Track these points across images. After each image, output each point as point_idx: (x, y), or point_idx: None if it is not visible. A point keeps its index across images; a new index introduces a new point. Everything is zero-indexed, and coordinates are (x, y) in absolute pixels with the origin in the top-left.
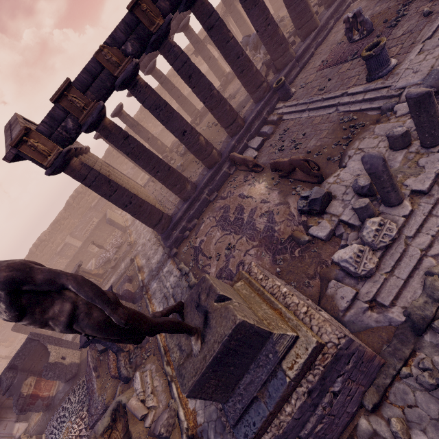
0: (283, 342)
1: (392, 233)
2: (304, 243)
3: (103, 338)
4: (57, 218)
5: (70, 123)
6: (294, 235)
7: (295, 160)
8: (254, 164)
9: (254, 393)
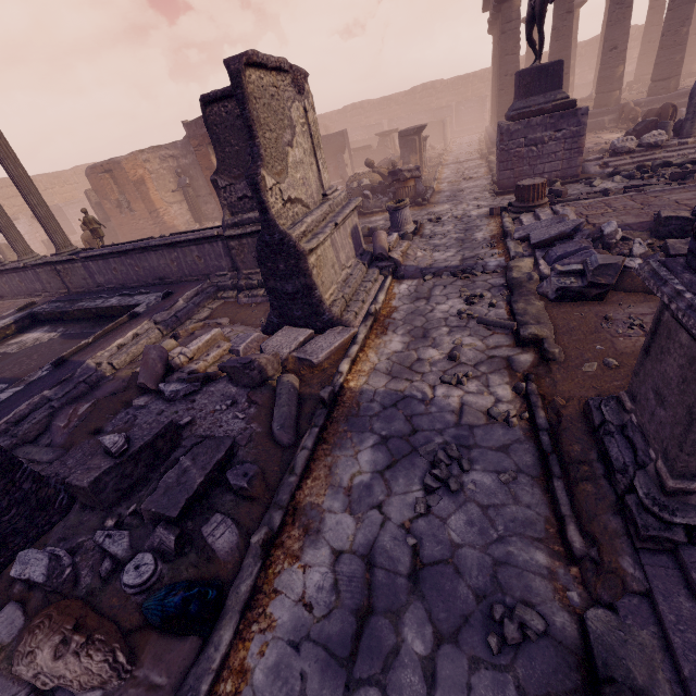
0: (562, 95)
1: (659, 139)
2: (604, 151)
3: (529, 16)
4: (392, 96)
5: None
6: (603, 147)
7: (666, 103)
8: (636, 117)
9: (532, 105)
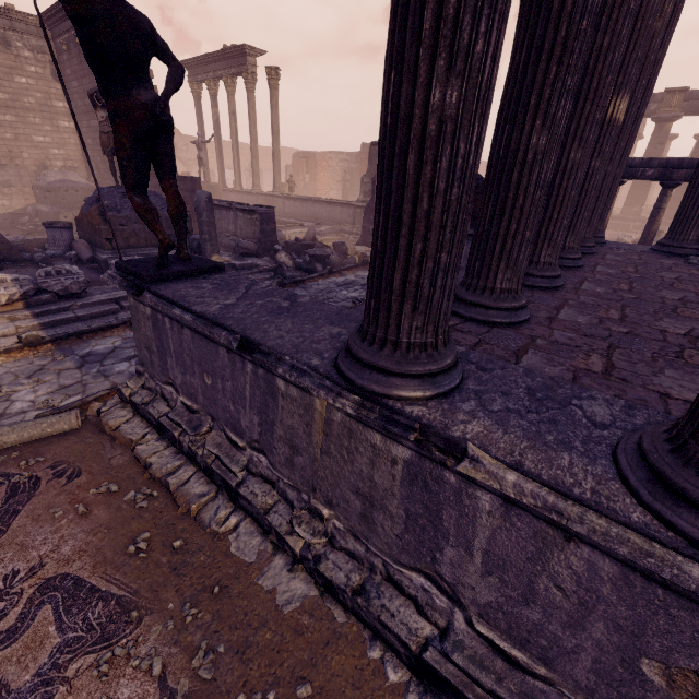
0: None
1: None
2: None
3: None
4: None
5: (654, 107)
6: None
7: None
8: None
9: None
